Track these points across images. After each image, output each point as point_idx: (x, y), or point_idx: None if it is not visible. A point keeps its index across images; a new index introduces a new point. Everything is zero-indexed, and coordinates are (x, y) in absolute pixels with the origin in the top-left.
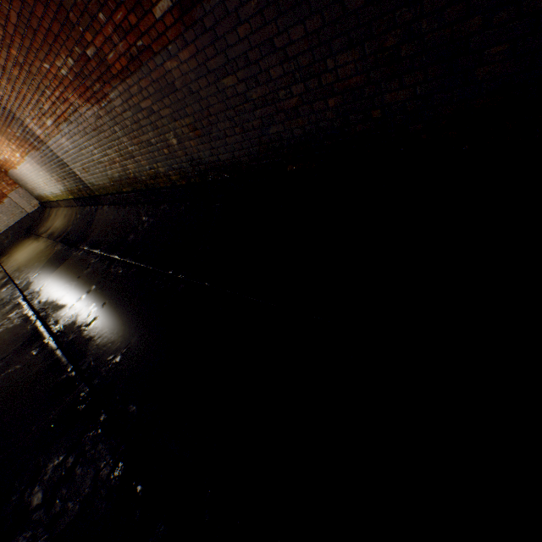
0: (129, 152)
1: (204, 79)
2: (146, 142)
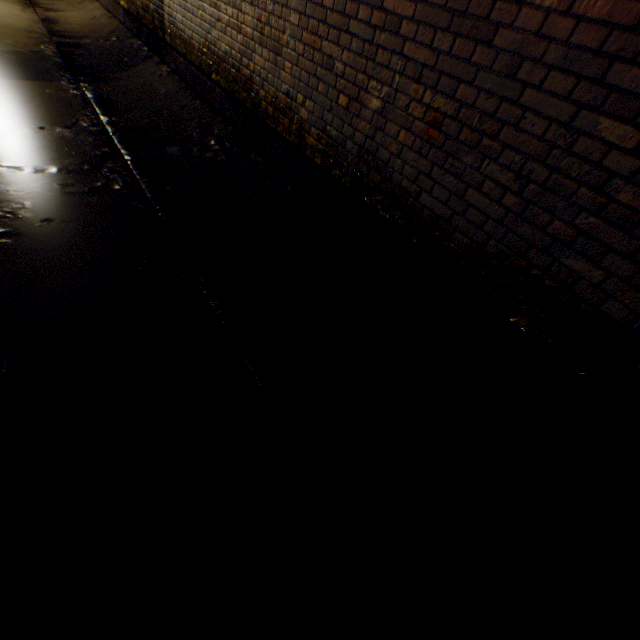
0: (280, 41)
1: (571, 79)
2: (324, 55)
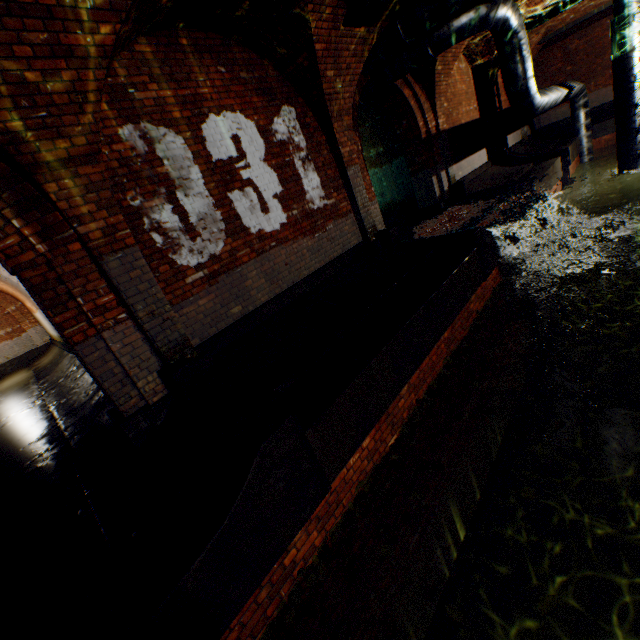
0: None
1: None
2: None
